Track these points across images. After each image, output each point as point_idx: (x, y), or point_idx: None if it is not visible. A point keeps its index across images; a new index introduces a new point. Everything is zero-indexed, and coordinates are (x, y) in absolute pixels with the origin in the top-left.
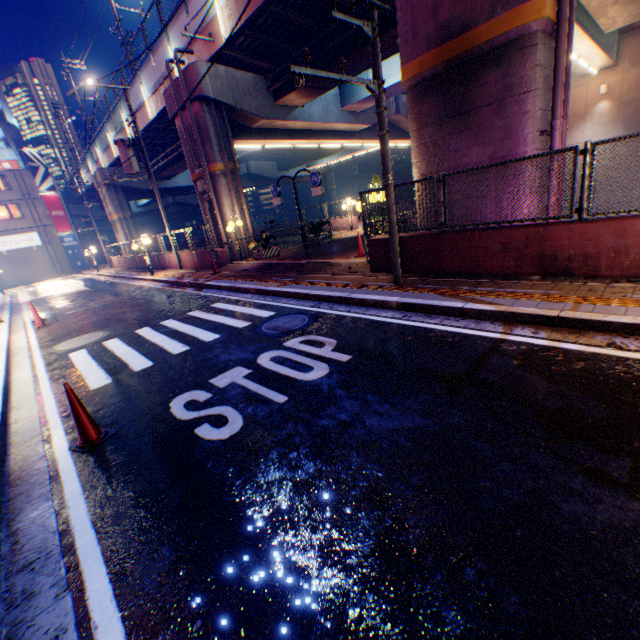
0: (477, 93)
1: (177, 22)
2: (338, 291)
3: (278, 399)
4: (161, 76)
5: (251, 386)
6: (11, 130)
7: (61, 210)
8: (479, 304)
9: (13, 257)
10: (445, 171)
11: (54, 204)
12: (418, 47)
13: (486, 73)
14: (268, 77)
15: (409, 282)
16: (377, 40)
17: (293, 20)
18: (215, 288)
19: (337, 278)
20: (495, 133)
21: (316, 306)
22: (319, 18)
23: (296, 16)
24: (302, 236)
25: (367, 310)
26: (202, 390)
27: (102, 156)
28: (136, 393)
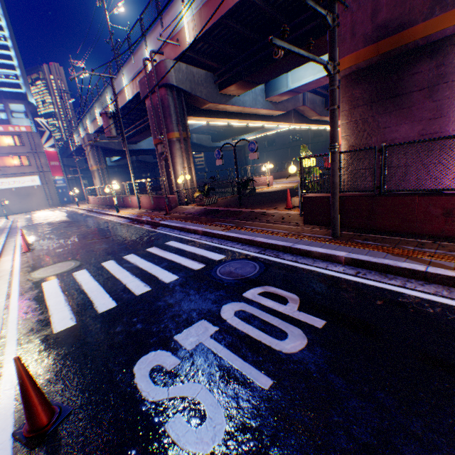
0: (409, 80)
1: (154, 33)
2: (280, 240)
3: (260, 381)
4: (138, 70)
5: (222, 353)
6: (30, 106)
7: (57, 161)
8: (443, 269)
9: (19, 192)
10: (373, 143)
11: (53, 157)
12: (355, 44)
13: (419, 63)
14: (216, 73)
15: (346, 236)
16: (336, 29)
17: (241, 31)
18: (167, 227)
19: (273, 226)
20: (425, 113)
21: (261, 252)
22: (259, 32)
23: (243, 29)
24: (238, 189)
25: (314, 262)
26: (168, 351)
27: (90, 125)
28: (98, 345)
